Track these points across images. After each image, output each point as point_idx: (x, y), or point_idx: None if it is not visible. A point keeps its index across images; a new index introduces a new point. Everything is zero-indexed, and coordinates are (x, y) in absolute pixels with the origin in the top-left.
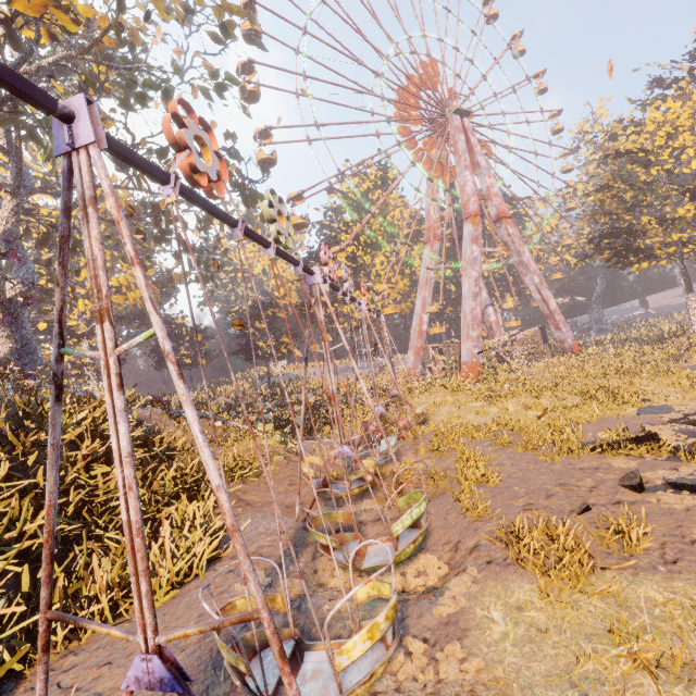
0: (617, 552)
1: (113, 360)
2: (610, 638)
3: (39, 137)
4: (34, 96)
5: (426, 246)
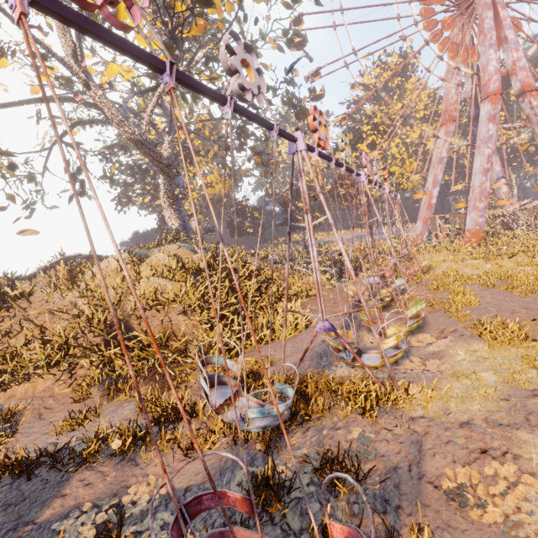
0: None
1: (311, 227)
2: (521, 361)
3: (186, 99)
4: (291, 138)
5: (441, 128)
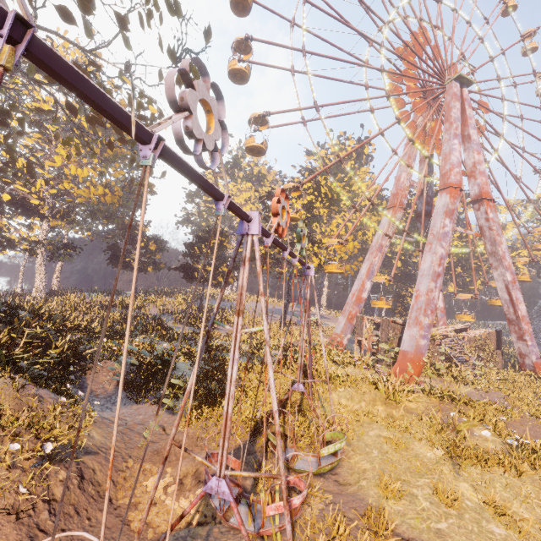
0: None
1: None
2: None
3: None
4: None
5: (388, 212)
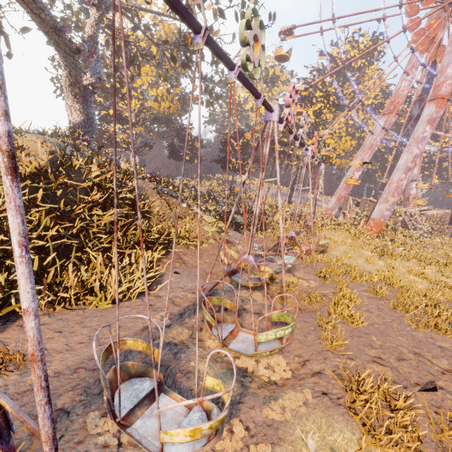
0: (448, 450)
1: None
2: None
3: None
4: None
5: (384, 117)
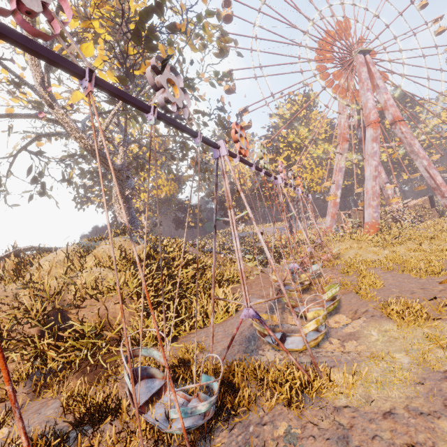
0: (445, 315)
1: (234, 221)
2: (428, 340)
3: (138, 119)
4: (214, 145)
5: (339, 146)
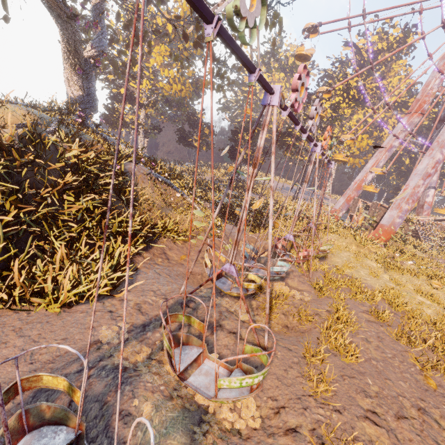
0: None
1: None
2: None
3: None
4: None
5: (407, 116)
